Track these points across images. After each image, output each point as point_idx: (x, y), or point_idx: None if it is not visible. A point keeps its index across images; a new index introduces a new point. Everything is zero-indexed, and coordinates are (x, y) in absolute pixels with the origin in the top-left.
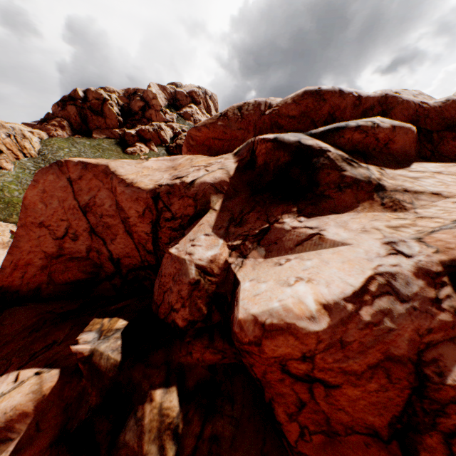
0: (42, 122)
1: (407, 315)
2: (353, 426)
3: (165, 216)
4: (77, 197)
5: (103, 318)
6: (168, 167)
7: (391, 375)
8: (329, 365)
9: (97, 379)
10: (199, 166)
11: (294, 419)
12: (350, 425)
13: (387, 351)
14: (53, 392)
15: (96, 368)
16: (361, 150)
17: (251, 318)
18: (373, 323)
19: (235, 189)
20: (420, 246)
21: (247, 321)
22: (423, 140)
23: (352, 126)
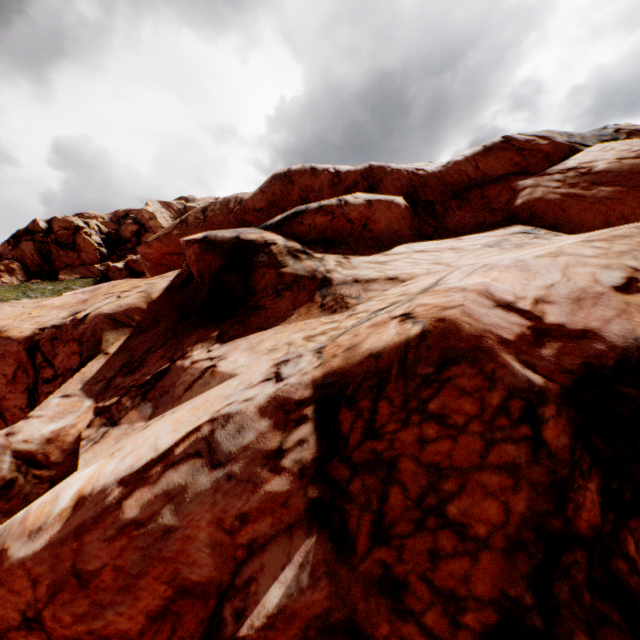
0: None
1: (210, 494)
2: None
3: (44, 375)
4: None
5: None
6: (79, 301)
7: (177, 632)
8: (73, 631)
9: None
10: (116, 292)
11: None
12: None
13: (177, 577)
14: None
15: None
16: (332, 238)
17: None
18: (139, 523)
19: (157, 317)
20: (311, 359)
21: None
22: (424, 214)
23: (313, 208)
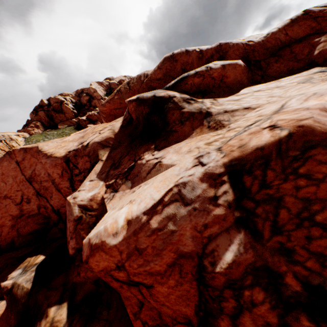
0: (25, 126)
1: (187, 217)
2: (176, 317)
3: (75, 172)
4: (23, 172)
5: (32, 257)
6: (80, 137)
7: (182, 271)
8: (137, 270)
9: (14, 305)
10: (97, 131)
11: (138, 317)
12: (175, 316)
13: (178, 250)
14: (2, 318)
15: (14, 297)
16: (203, 89)
17: (88, 241)
18: (159, 229)
19: (119, 141)
20: (217, 154)
21: (86, 244)
22: (254, 69)
23: (192, 74)
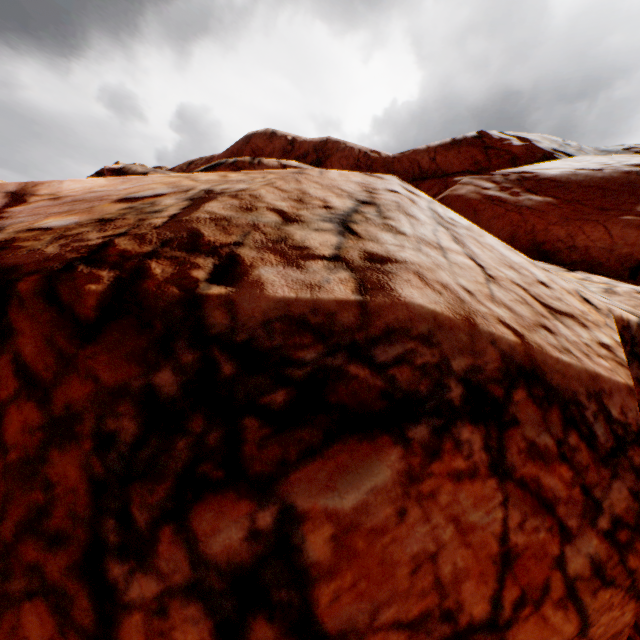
0: None
1: None
2: None
3: None
4: None
5: None
6: None
7: None
8: None
9: None
10: None
11: None
12: None
13: None
14: None
15: None
16: None
17: None
18: None
19: None
20: None
21: None
22: None
23: (230, 162)
